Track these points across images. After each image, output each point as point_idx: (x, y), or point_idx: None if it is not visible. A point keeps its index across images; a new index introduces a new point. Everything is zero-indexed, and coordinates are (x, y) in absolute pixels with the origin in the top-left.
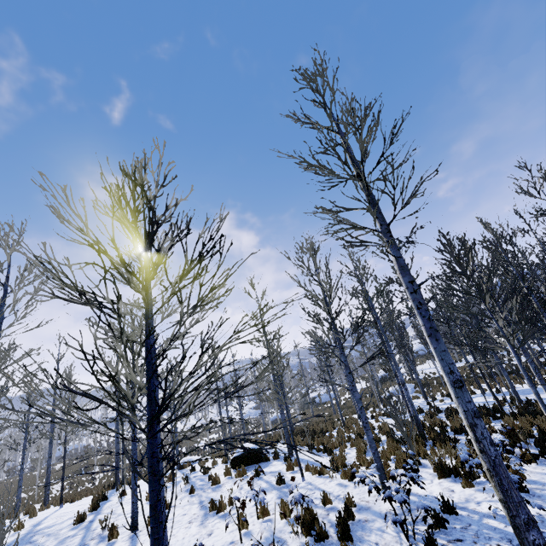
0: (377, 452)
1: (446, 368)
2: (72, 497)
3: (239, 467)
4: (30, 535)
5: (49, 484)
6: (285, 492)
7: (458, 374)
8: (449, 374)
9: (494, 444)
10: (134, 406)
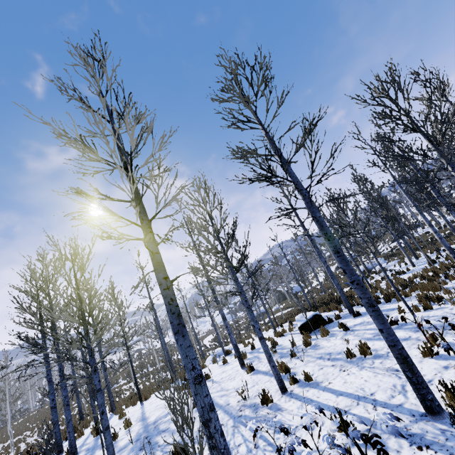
0: None
1: None
2: (143, 396)
3: (309, 331)
4: (151, 427)
5: (110, 392)
6: (413, 327)
7: None
8: None
9: None
10: (236, 278)
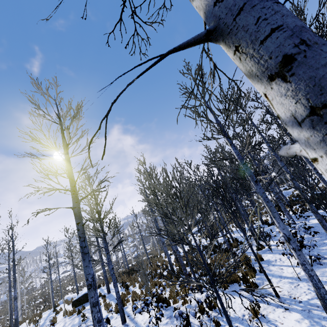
0: (119, 299)
1: (85, 277)
2: None
3: (76, 306)
4: None
5: None
6: None
7: (90, 280)
8: (86, 281)
9: (100, 321)
10: None
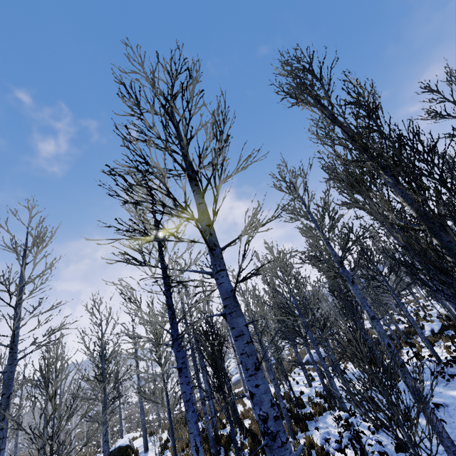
0: None
1: None
2: None
3: None
4: None
5: None
6: None
7: None
8: None
9: None
10: None
